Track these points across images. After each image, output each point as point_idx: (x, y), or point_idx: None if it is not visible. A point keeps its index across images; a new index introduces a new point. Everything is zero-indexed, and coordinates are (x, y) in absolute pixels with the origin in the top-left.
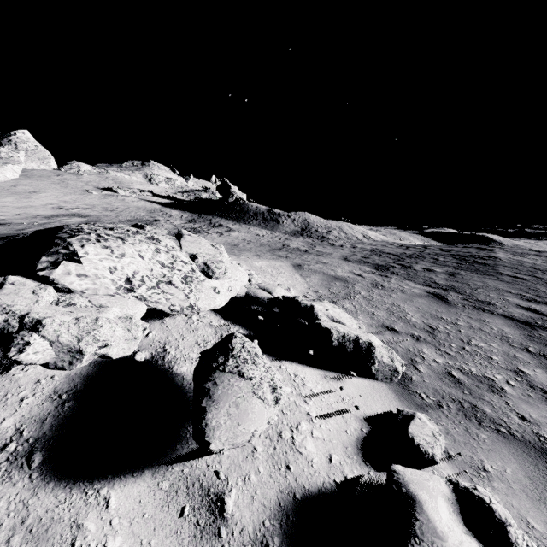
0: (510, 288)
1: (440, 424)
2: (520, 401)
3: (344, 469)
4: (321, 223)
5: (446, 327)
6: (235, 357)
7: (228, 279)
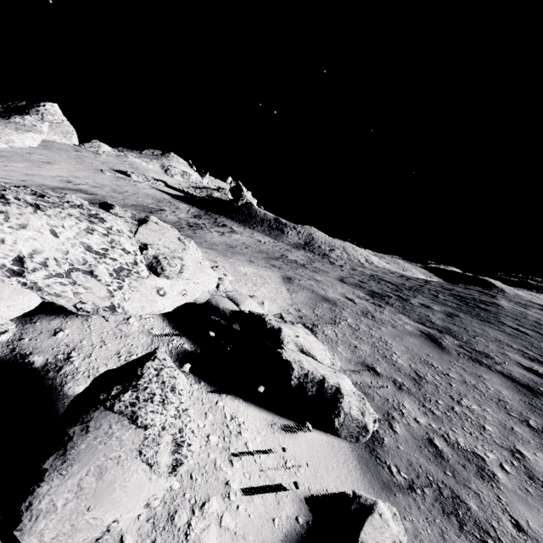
0: (512, 341)
1: (408, 519)
2: (515, 497)
3: None
4: (326, 240)
5: (435, 377)
6: (137, 389)
7: (185, 281)
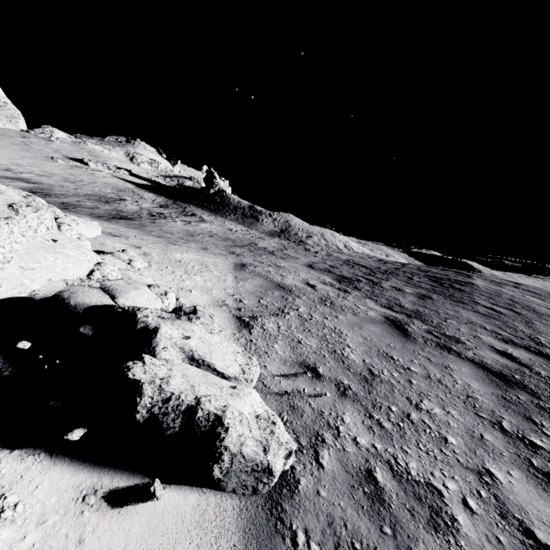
0: (485, 322)
1: None
2: None
3: None
4: (304, 227)
5: (393, 374)
6: None
7: None
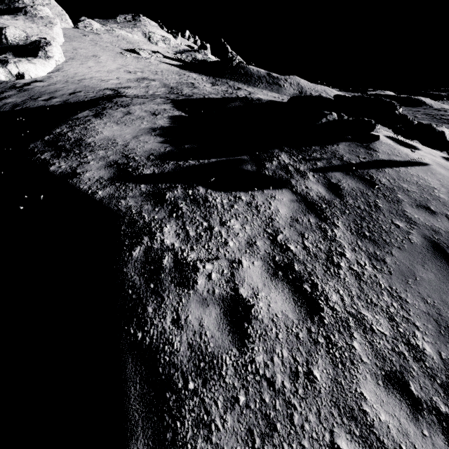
0: None
1: None
2: None
3: (446, 156)
4: (310, 87)
5: None
6: None
7: None
